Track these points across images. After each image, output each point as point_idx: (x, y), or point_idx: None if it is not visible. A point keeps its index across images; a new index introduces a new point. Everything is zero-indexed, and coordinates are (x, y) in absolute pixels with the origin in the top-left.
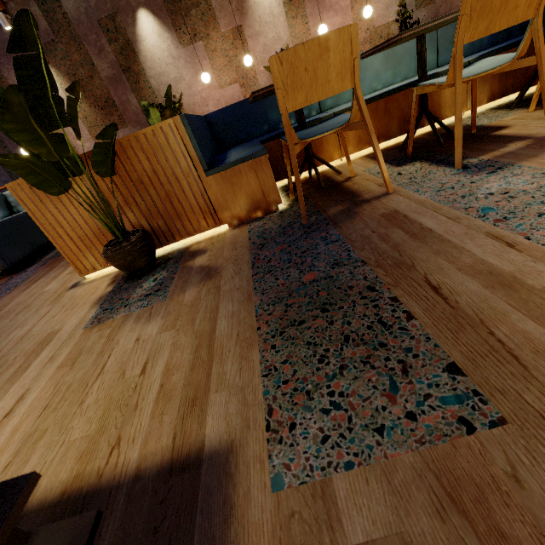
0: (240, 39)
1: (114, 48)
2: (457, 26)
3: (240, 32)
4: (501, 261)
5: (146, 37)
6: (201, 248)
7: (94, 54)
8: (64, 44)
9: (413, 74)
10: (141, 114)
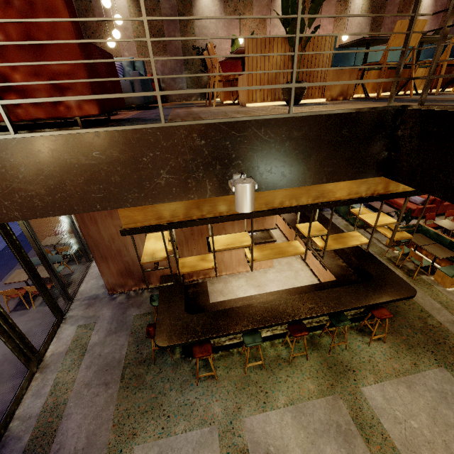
0: (263, 24)
1: None
2: (453, 37)
3: (264, 20)
4: None
5: None
6: (320, 102)
7: None
8: None
9: None
10: (180, 50)
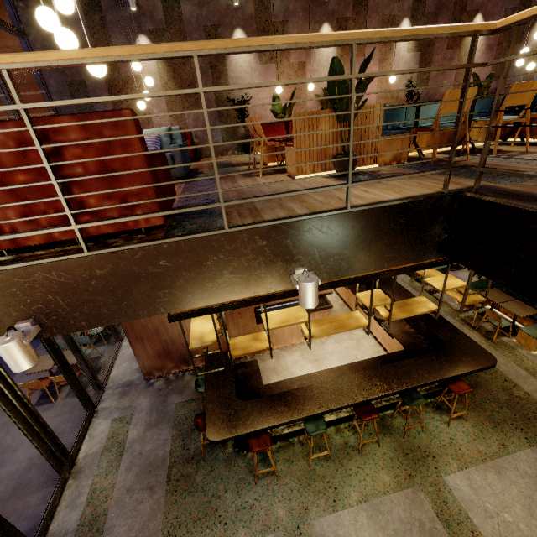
0: (302, 71)
1: None
2: (505, 99)
3: (303, 66)
4: (533, 167)
5: None
6: (373, 170)
7: None
8: (171, 34)
9: (451, 119)
10: (214, 102)
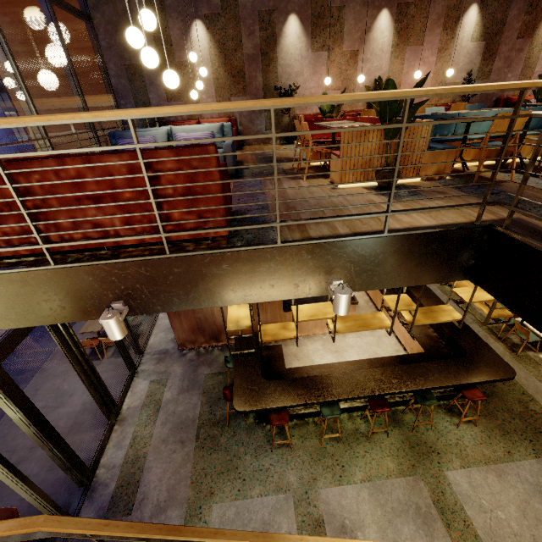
0: (354, 60)
1: (262, 35)
2: None
3: (355, 55)
4: None
5: (288, 35)
6: (414, 185)
7: (244, 34)
8: (226, 19)
9: None
10: (261, 90)
